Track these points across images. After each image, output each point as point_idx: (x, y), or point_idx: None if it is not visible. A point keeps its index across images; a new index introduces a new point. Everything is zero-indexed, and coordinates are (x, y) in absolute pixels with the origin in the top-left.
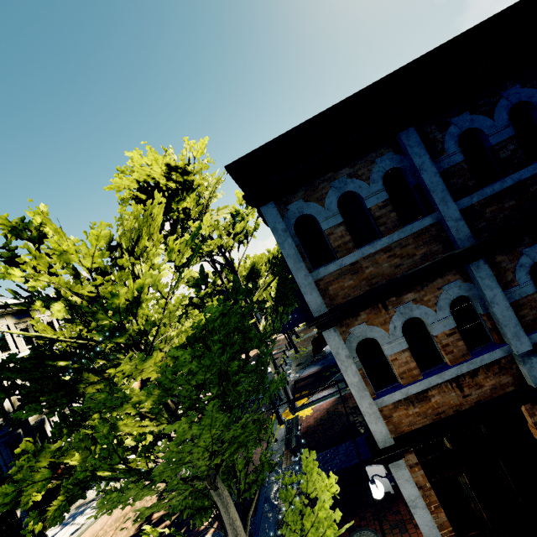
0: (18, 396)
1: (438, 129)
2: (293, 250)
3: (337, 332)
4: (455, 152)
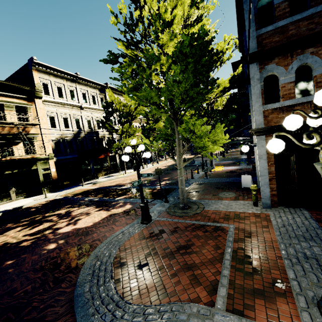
0: (96, 124)
1: None
2: (251, 15)
3: (257, 65)
4: None
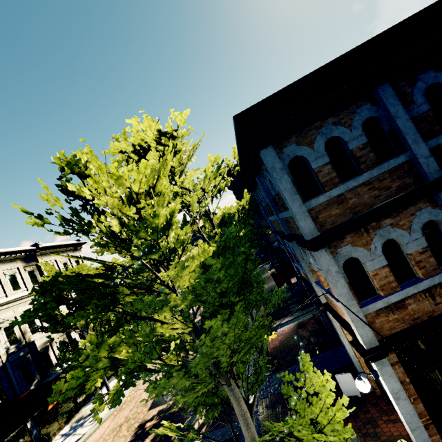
0: (27, 327)
1: (407, 85)
2: (289, 185)
3: (328, 252)
4: (422, 102)
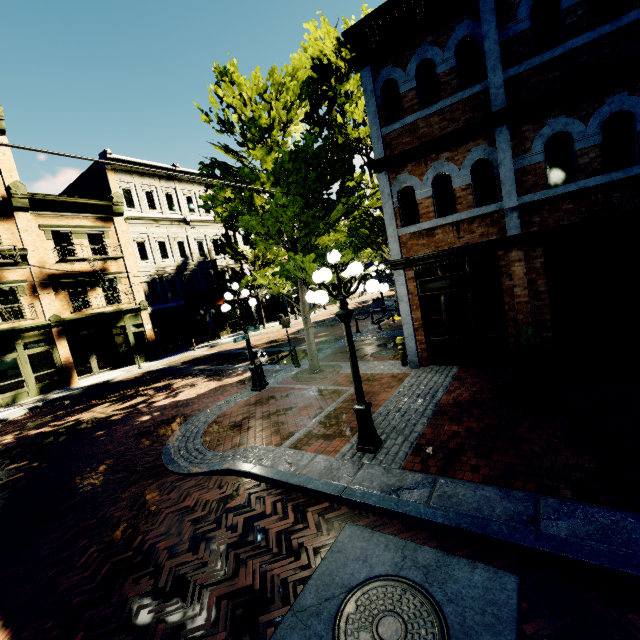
0: (212, 248)
1: None
2: (373, 108)
3: (387, 176)
4: (524, 18)
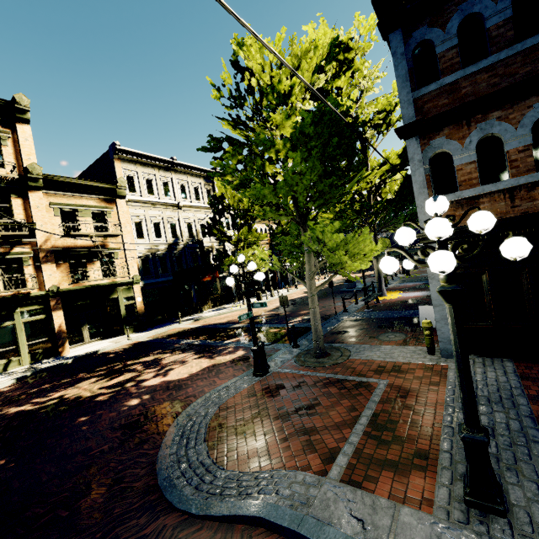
0: (200, 230)
1: None
2: (404, 71)
3: (418, 141)
4: None
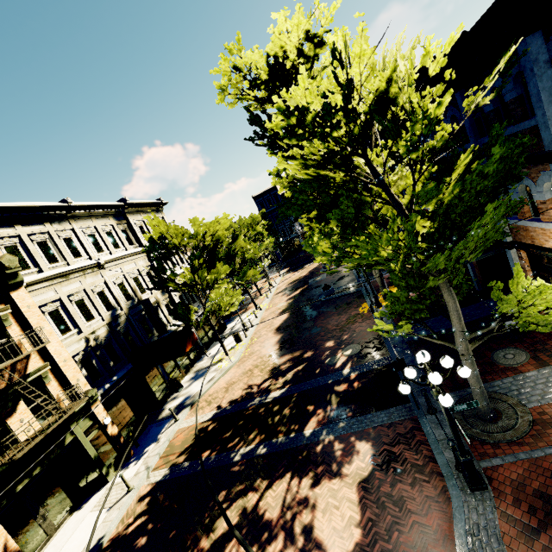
0: (135, 286)
1: None
2: (550, 83)
3: None
4: None
